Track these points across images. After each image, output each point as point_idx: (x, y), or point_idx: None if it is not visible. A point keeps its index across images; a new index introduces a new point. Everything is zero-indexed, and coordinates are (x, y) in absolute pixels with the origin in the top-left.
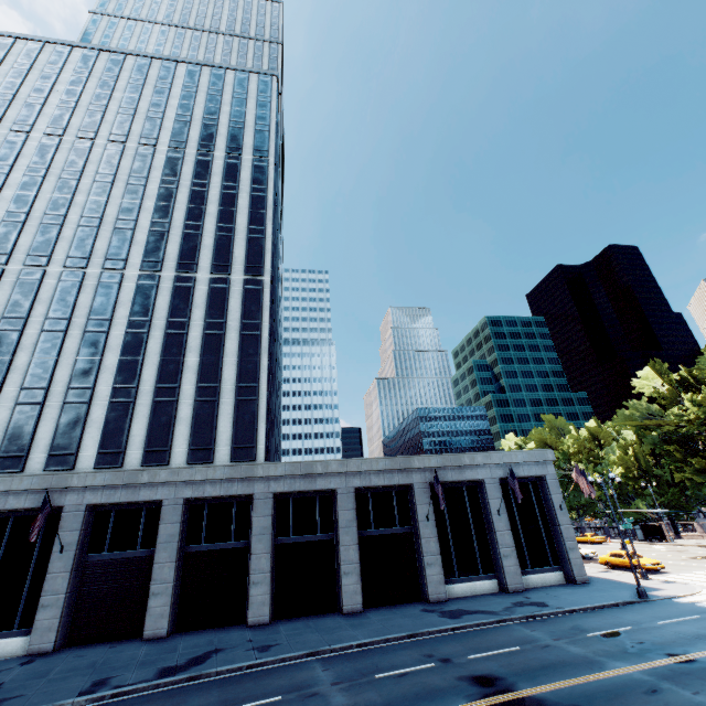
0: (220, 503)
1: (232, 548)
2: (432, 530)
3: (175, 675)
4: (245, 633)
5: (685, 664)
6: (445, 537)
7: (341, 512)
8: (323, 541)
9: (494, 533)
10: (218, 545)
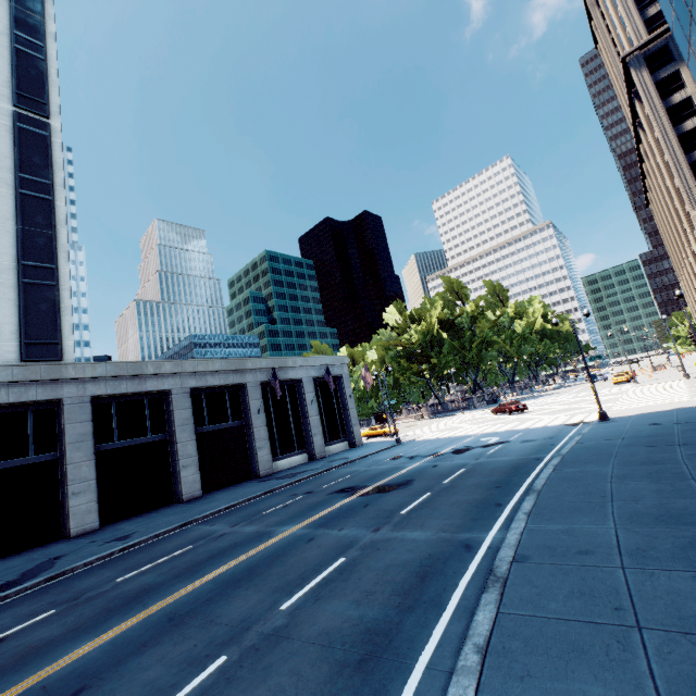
0: (4, 414)
1: (32, 464)
2: (263, 420)
3: (24, 584)
4: (75, 542)
5: (440, 456)
6: (270, 427)
7: (177, 411)
8: (155, 442)
9: (308, 419)
10: (9, 463)
